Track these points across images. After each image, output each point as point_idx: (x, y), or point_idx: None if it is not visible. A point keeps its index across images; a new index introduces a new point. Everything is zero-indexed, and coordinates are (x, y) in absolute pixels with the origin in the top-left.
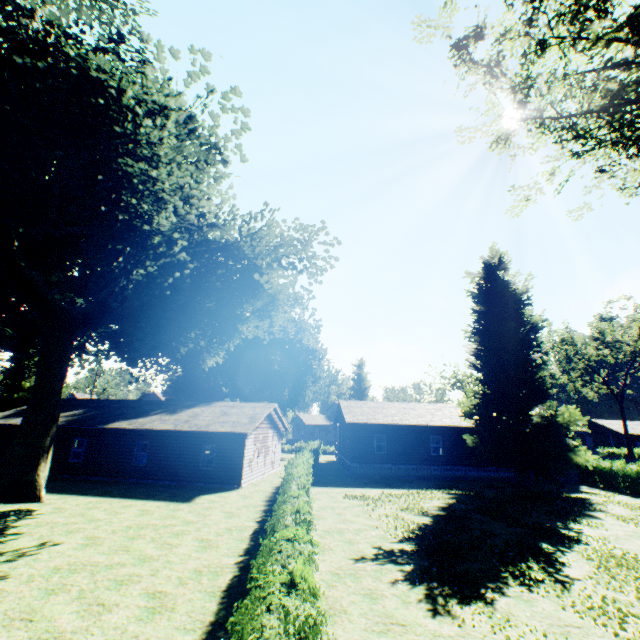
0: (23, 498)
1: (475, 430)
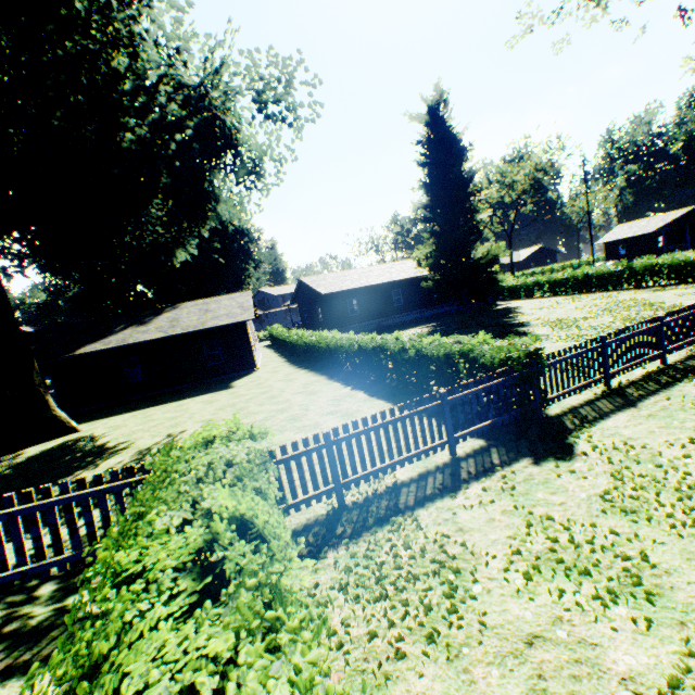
0: (52, 436)
1: (428, 278)
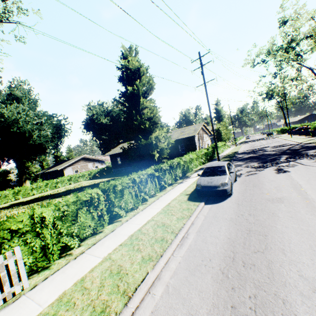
0: None
1: None
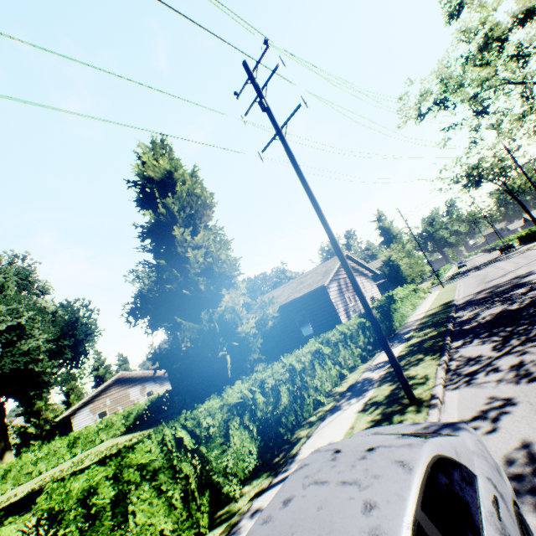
0: None
1: None
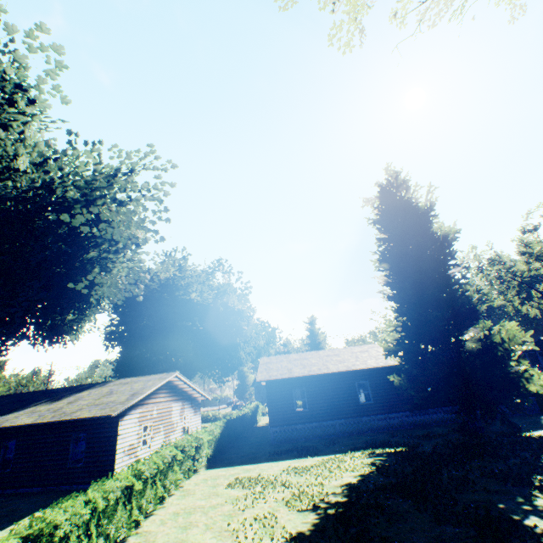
0: None
1: (404, 368)
